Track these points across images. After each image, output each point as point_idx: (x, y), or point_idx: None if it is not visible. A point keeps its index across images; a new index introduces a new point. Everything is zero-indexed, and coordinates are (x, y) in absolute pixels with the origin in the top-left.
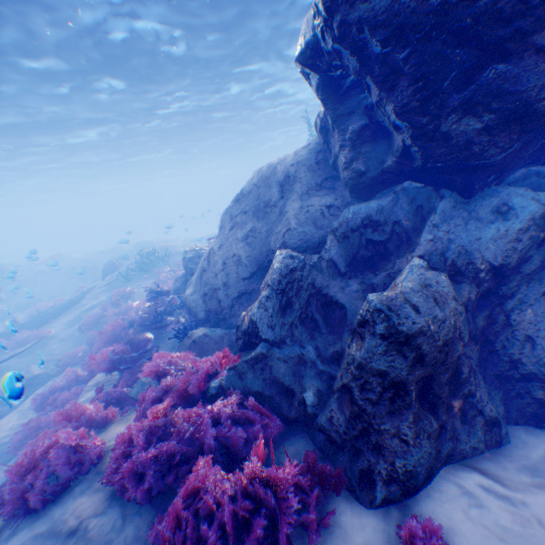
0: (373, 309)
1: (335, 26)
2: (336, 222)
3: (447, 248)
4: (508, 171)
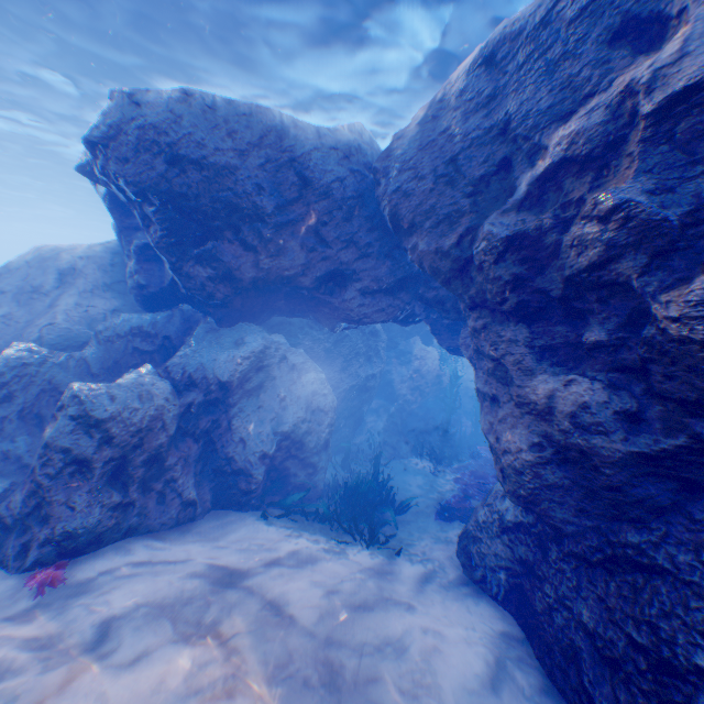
0: (72, 395)
1: (100, 166)
2: (103, 324)
3: (189, 361)
4: (249, 313)
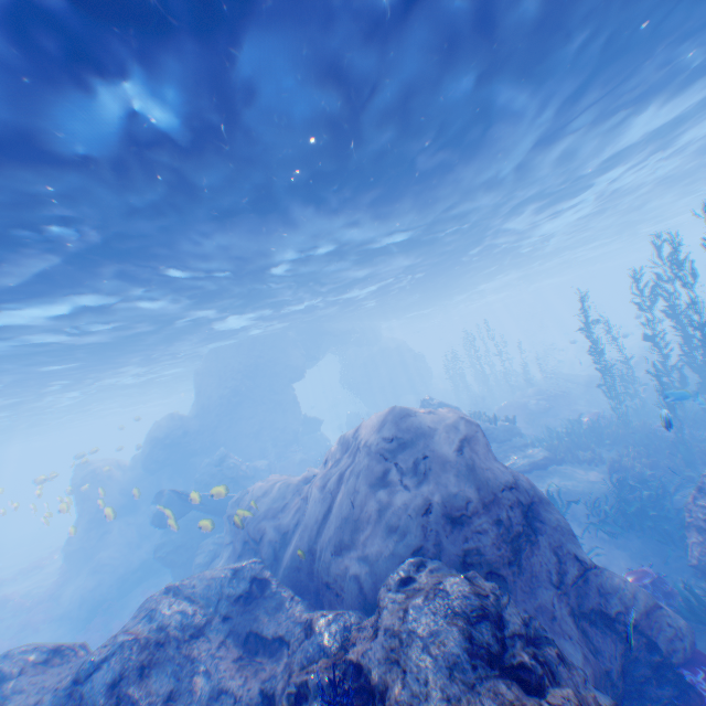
0: None
1: None
2: None
3: None
4: None
